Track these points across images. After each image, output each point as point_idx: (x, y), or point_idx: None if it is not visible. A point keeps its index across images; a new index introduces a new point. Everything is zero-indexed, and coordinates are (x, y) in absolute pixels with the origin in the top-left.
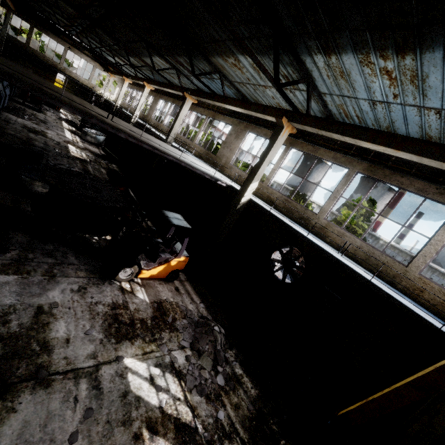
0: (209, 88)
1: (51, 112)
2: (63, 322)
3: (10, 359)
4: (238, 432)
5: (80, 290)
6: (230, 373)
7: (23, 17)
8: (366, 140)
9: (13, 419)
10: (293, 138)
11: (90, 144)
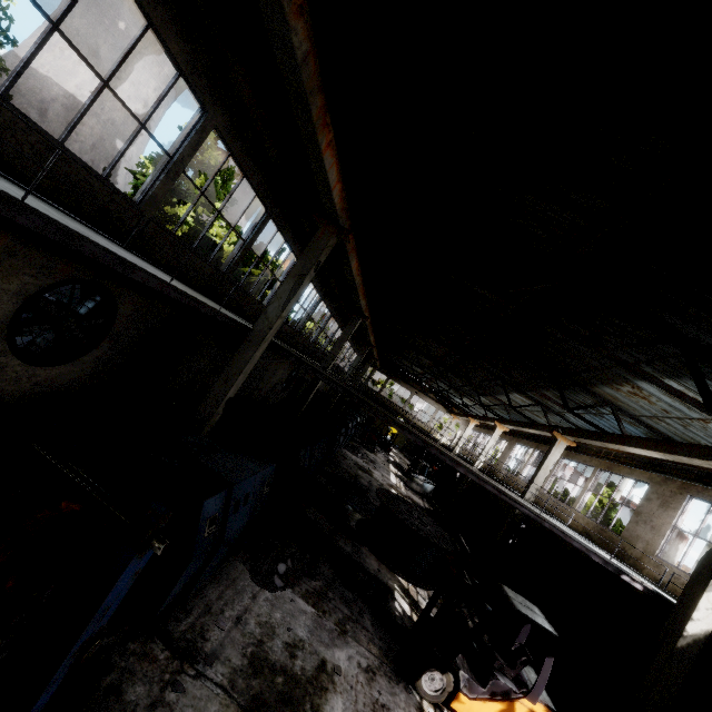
0: (593, 425)
1: (381, 454)
2: (341, 701)
3: (285, 703)
4: None
5: (368, 670)
6: None
7: (384, 371)
8: None
9: None
10: None
11: (413, 492)
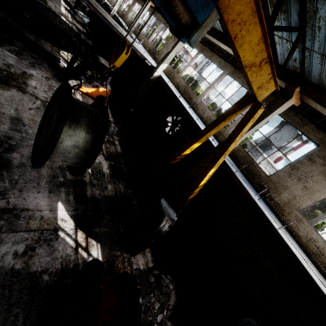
0: None
1: None
2: (35, 82)
3: (10, 78)
4: (103, 151)
5: (46, 78)
6: (111, 141)
7: None
8: (221, 42)
9: (9, 92)
10: (204, 46)
11: (77, 22)
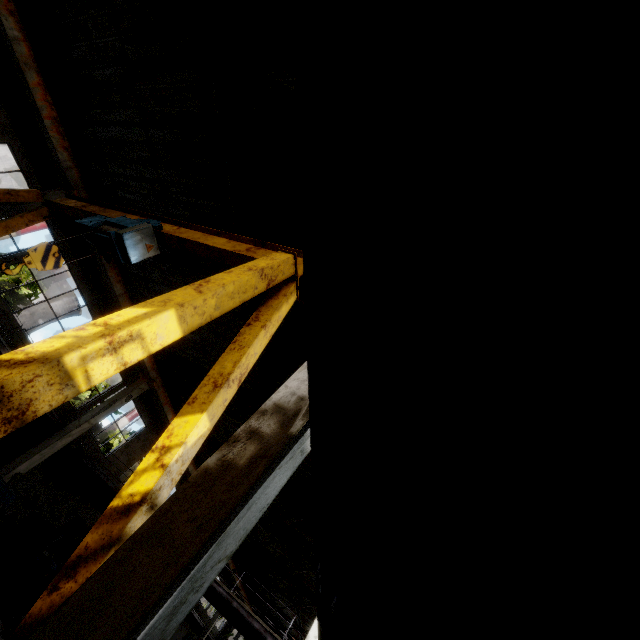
0: None
1: None
2: None
3: None
4: None
5: None
6: None
7: None
8: None
9: None
10: None
11: None
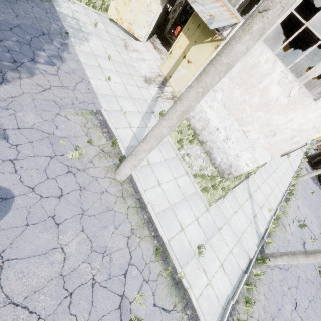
0: None
1: None
2: None
3: None
4: None
5: None
6: None
7: (305, 83)
8: None
9: None
10: None
11: None
